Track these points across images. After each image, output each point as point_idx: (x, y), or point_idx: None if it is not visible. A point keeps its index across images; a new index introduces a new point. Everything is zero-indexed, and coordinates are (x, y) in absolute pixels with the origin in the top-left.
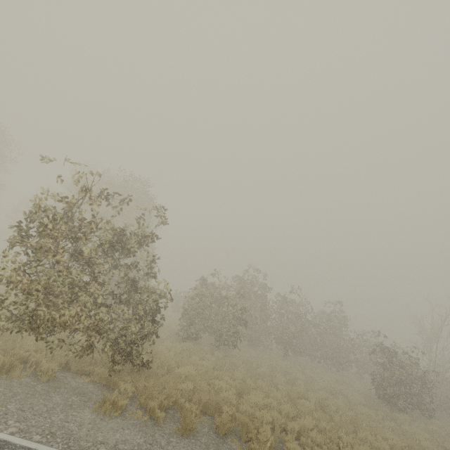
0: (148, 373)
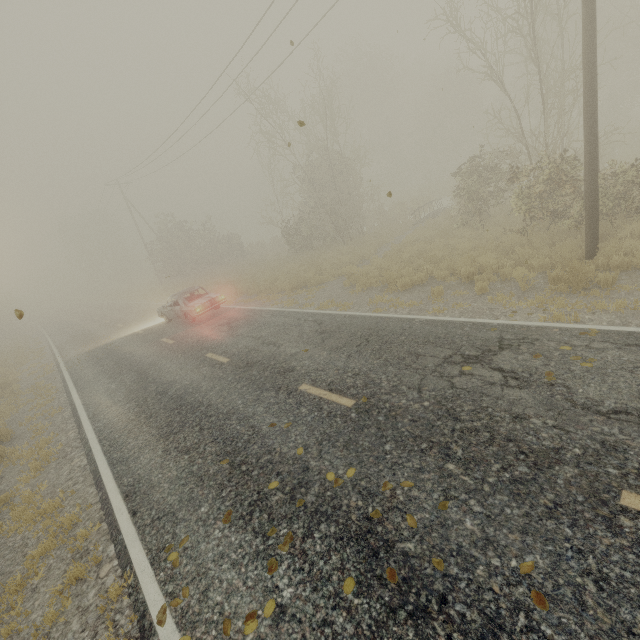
0: None
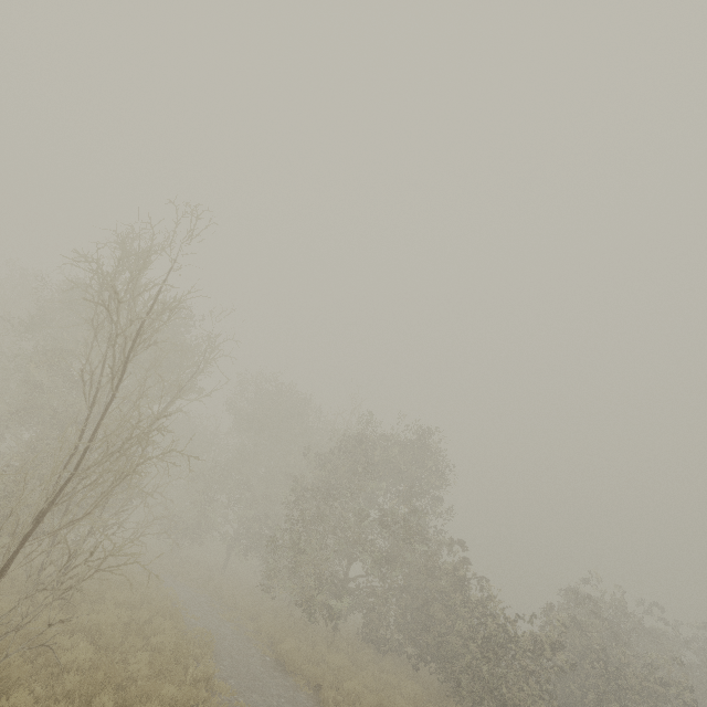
0: None
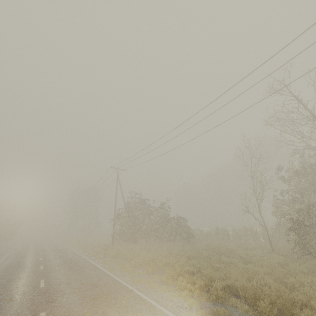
0: None
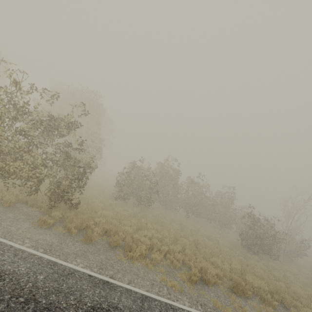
0: (79, 211)
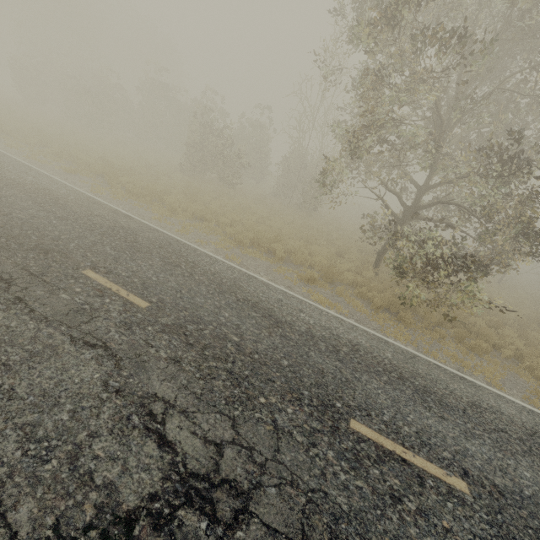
0: None
